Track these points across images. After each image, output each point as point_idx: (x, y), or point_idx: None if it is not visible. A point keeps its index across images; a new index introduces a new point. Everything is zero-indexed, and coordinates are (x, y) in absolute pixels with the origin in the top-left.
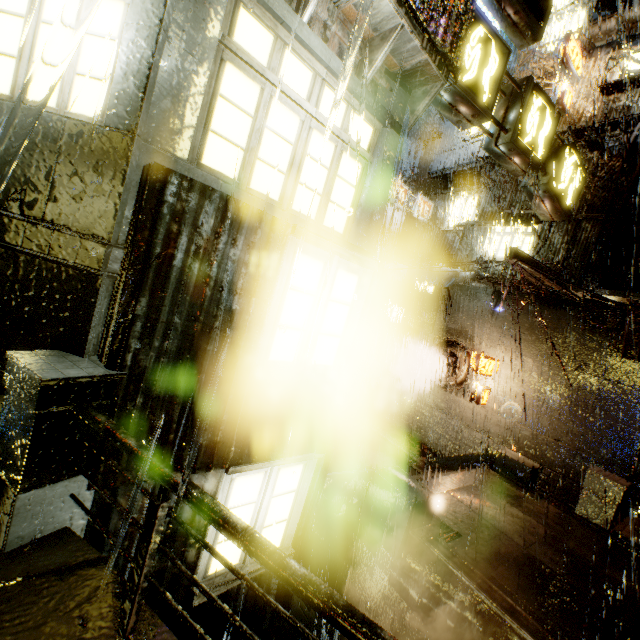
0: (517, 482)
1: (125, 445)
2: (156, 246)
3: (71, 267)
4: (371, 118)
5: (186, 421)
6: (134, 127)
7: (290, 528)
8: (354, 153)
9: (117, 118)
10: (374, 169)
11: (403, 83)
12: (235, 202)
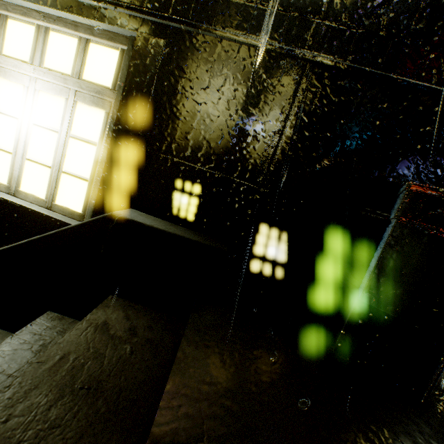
0: None
1: None
2: None
3: (443, 93)
4: None
5: None
6: None
7: None
8: None
9: None
10: None
11: None
12: None
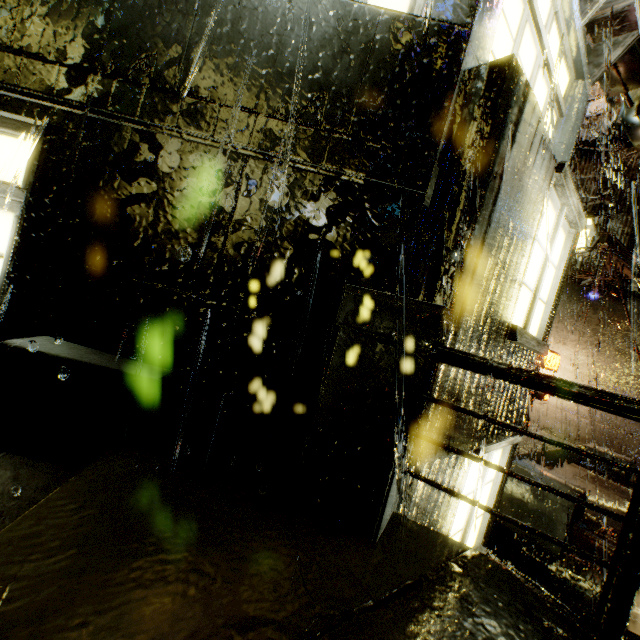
0: (613, 477)
1: (575, 388)
2: (495, 161)
3: (388, 188)
4: (571, 66)
5: (468, 386)
6: (469, 19)
7: (482, 524)
8: (554, 103)
9: (448, 9)
10: (564, 124)
11: (588, 35)
12: (541, 123)
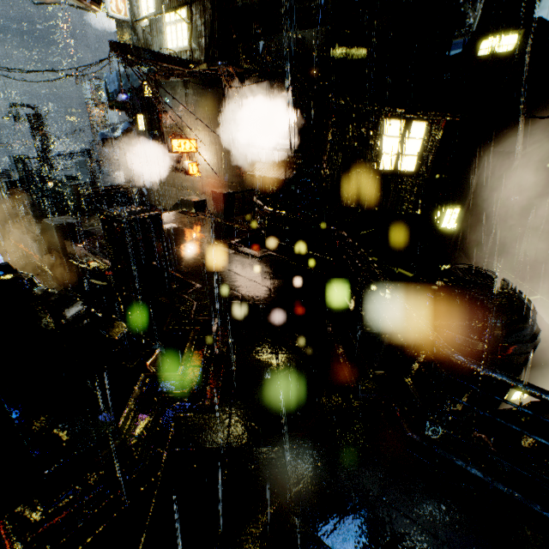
0: (191, 212)
1: None
2: None
3: None
4: None
5: None
6: None
7: None
8: None
9: None
10: None
11: None
12: None
